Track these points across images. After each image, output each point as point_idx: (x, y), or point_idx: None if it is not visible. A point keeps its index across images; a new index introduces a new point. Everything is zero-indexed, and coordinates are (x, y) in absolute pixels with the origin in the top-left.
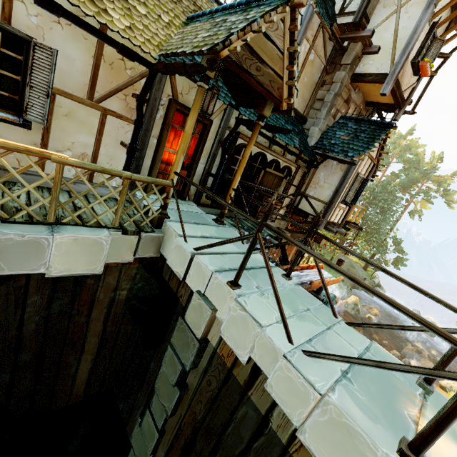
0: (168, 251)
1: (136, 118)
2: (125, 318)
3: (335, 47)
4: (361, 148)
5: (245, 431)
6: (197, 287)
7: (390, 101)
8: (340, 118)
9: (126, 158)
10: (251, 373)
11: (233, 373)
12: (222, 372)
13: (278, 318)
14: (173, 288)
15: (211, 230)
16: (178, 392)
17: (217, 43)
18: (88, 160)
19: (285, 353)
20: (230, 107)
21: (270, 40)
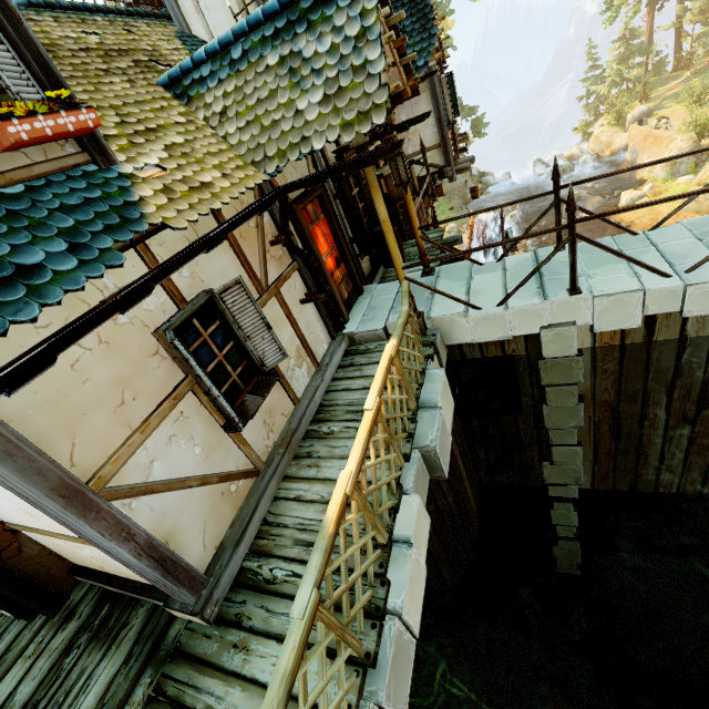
0: (460, 336)
1: (303, 262)
2: (457, 425)
3: None
4: (424, 42)
5: (667, 362)
6: (534, 327)
7: None
8: None
9: (328, 308)
10: (646, 327)
11: (627, 343)
12: (614, 353)
13: (630, 275)
14: (495, 355)
15: (451, 284)
16: (581, 405)
17: (385, 102)
18: (302, 350)
19: (685, 284)
20: None
21: None
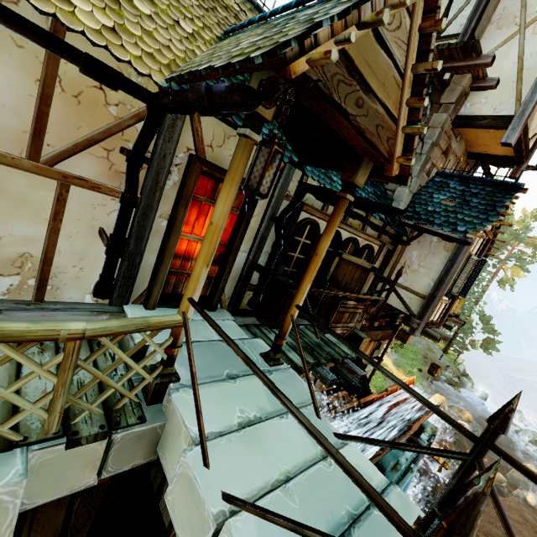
0: (170, 463)
1: (123, 190)
2: None
3: (433, 80)
4: (477, 219)
5: None
6: None
7: (507, 153)
8: (436, 174)
9: (105, 260)
10: None
11: None
12: None
13: None
14: None
15: (259, 393)
16: None
17: (286, 42)
18: (35, 264)
19: None
20: (289, 165)
21: (385, 48)
